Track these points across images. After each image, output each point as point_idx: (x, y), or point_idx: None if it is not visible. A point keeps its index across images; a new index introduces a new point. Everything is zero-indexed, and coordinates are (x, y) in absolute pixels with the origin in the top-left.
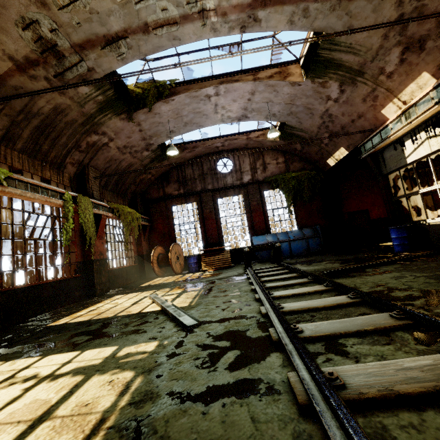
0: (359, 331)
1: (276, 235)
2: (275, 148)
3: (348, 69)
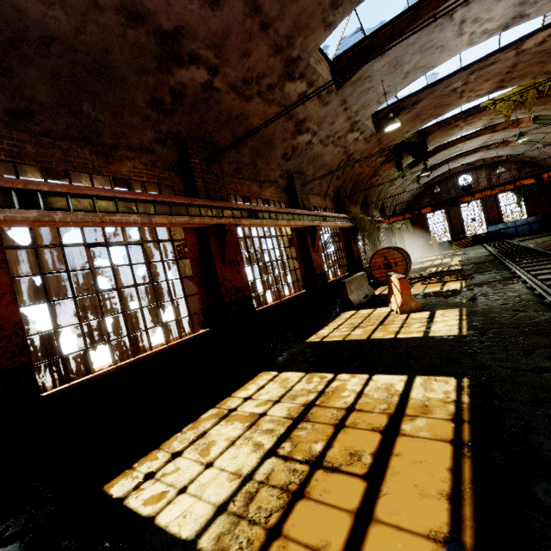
0: (506, 248)
1: (505, 224)
2: (508, 161)
3: (543, 142)
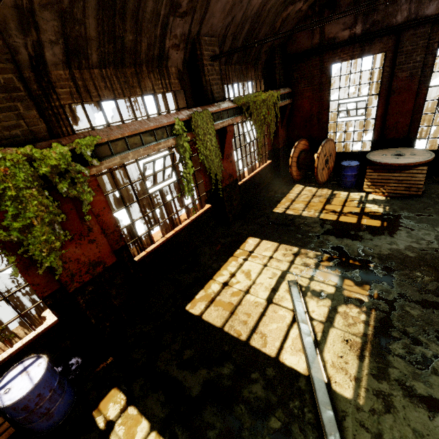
0: None
1: None
2: None
3: None
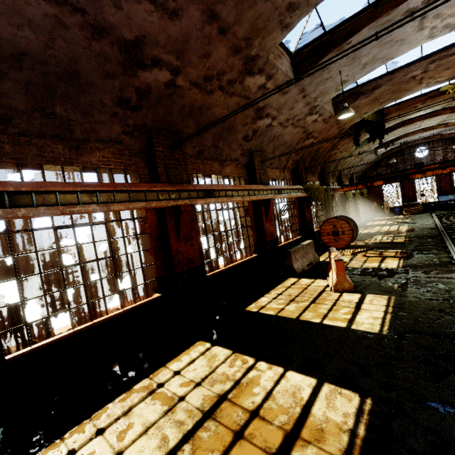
0: (452, 221)
1: None
2: None
3: None
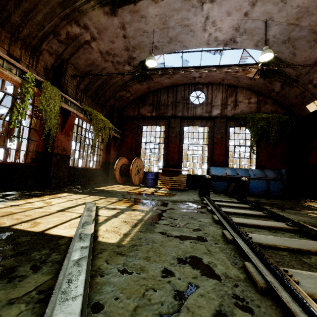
0: None
1: (235, 170)
2: (250, 88)
3: None
